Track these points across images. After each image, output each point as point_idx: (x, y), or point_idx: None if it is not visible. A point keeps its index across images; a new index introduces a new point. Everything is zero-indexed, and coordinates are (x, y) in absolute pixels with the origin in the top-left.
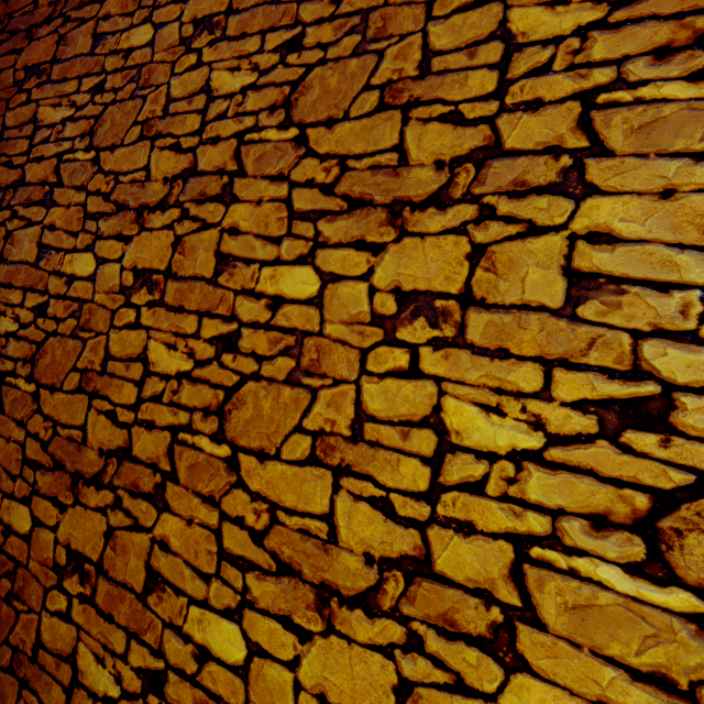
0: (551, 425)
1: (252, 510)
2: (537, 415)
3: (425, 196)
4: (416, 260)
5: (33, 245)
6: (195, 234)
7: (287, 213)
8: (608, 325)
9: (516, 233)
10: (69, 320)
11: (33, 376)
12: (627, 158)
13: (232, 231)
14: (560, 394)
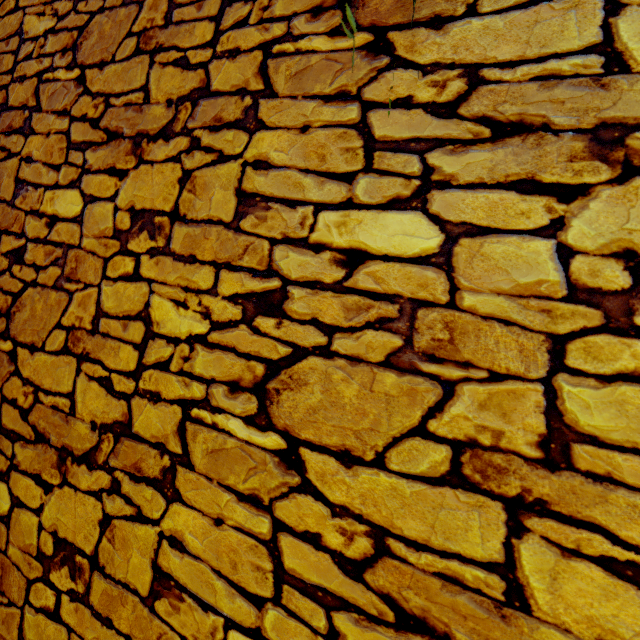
0: (215, 314)
1: (23, 393)
2: (208, 307)
3: (158, 130)
4: (147, 183)
5: None
6: (2, 163)
7: (67, 144)
8: (258, 234)
9: (211, 161)
10: None
11: None
12: (285, 100)
13: (28, 160)
14: (223, 290)
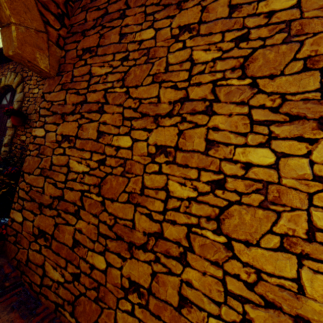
0: None
1: (244, 272)
2: None
3: None
4: None
5: (94, 131)
6: (191, 129)
7: (249, 121)
8: None
9: None
10: (119, 168)
11: (100, 193)
12: None
13: (214, 129)
14: None
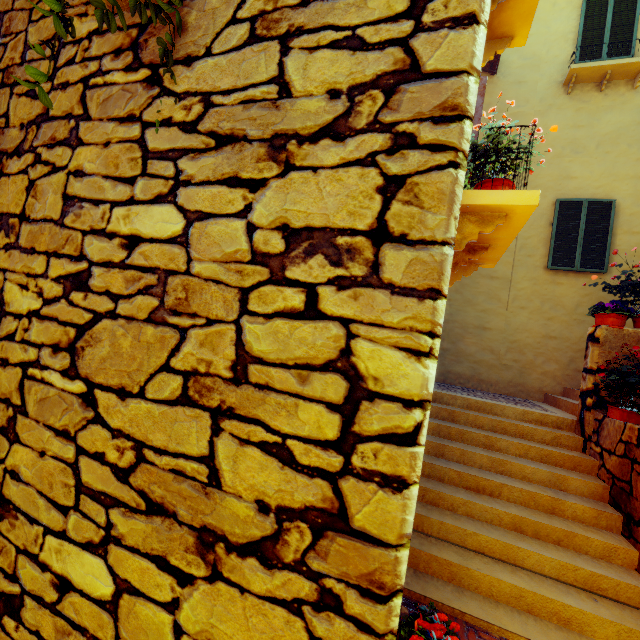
0: (46, 293)
1: None
2: (42, 288)
3: (14, 148)
4: (5, 192)
5: None
6: None
7: None
8: (76, 228)
9: (48, 172)
10: None
11: None
12: (96, 122)
13: None
14: (52, 274)
